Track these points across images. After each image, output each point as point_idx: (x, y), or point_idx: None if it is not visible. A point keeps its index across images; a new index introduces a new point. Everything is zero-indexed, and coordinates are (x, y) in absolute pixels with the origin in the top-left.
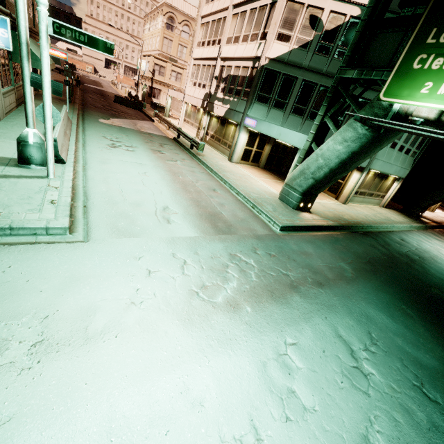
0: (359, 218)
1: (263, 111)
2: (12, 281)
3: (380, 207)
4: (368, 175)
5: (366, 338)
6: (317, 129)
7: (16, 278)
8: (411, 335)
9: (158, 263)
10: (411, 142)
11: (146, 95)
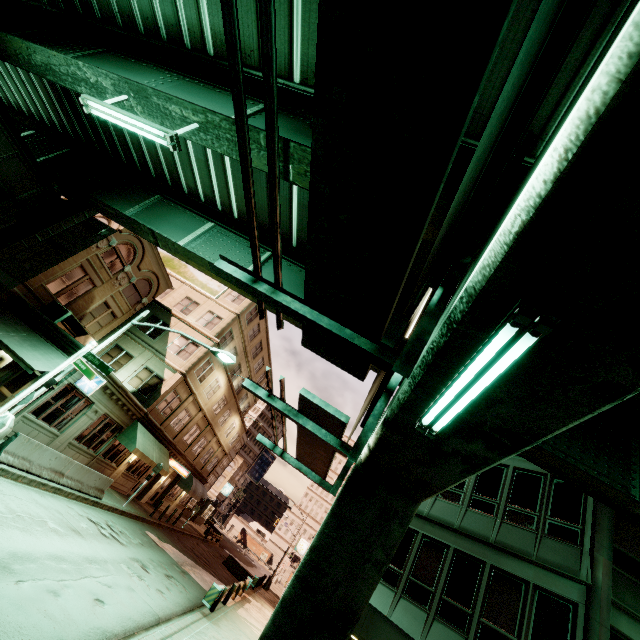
0: None
1: None
2: None
3: None
4: None
5: None
6: None
7: None
8: None
9: None
10: None
11: None
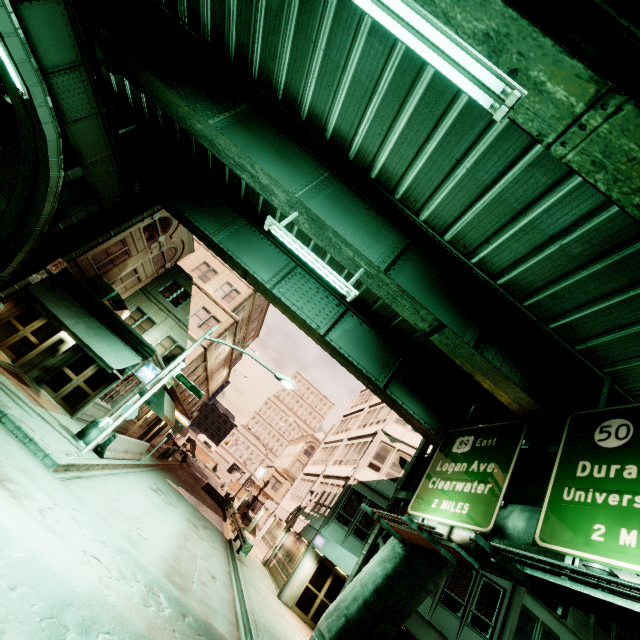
0: None
1: (341, 534)
2: (2, 446)
3: None
4: None
5: None
6: (369, 549)
7: (5, 447)
8: None
9: (84, 522)
10: None
11: (245, 504)
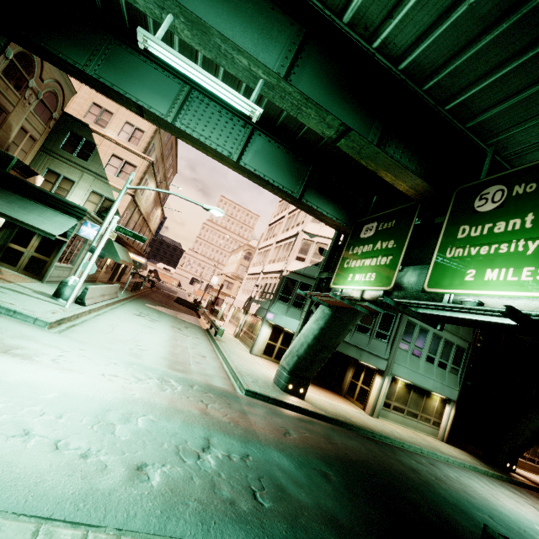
0: (376, 427)
1: (284, 308)
2: None
3: (438, 440)
4: (396, 384)
5: (238, 454)
6: (306, 315)
7: None
8: (305, 481)
9: (92, 356)
10: (442, 355)
11: (210, 303)
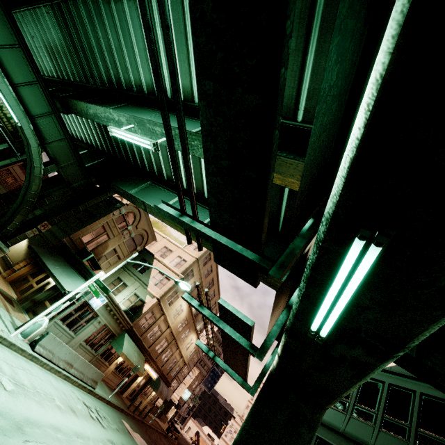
0: None
1: None
2: None
3: None
4: None
5: None
6: None
7: None
8: None
9: None
10: None
11: None
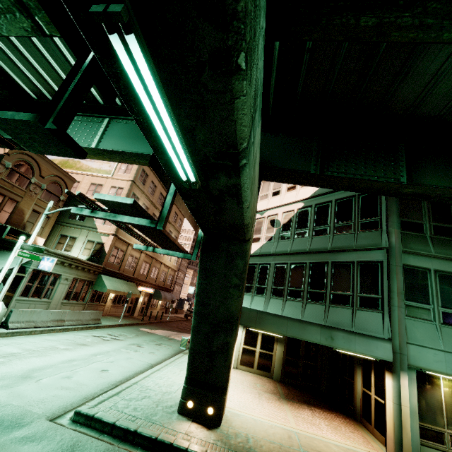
0: None
1: (248, 300)
2: None
3: None
4: (436, 388)
5: None
6: None
7: None
8: None
9: None
10: None
11: None
